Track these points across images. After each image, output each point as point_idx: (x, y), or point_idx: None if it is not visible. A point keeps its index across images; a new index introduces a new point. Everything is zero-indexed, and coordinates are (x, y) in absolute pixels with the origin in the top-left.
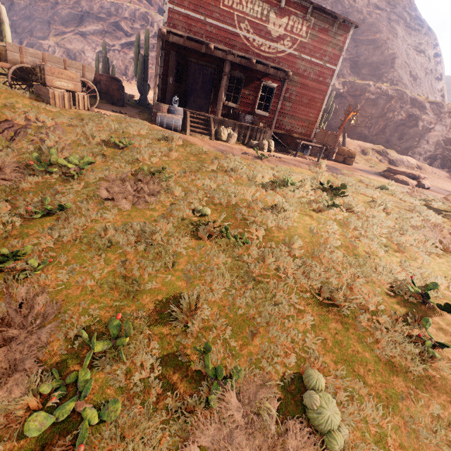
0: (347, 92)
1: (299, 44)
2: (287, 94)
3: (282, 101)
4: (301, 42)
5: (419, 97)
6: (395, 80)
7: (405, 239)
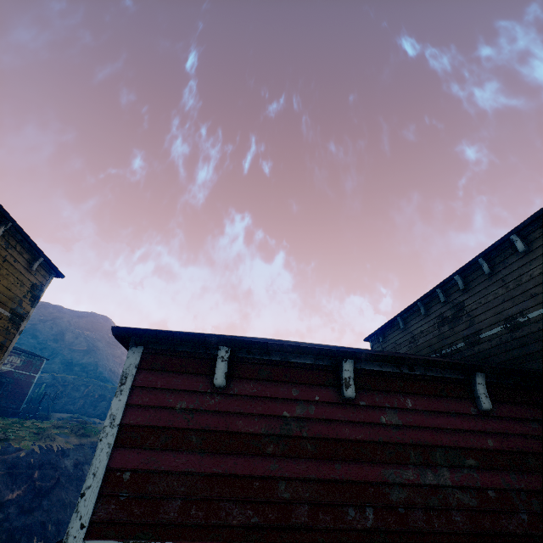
0: (59, 383)
1: (16, 366)
2: (6, 387)
3: (2, 391)
4: (17, 365)
5: (107, 384)
6: (98, 374)
7: (45, 426)
